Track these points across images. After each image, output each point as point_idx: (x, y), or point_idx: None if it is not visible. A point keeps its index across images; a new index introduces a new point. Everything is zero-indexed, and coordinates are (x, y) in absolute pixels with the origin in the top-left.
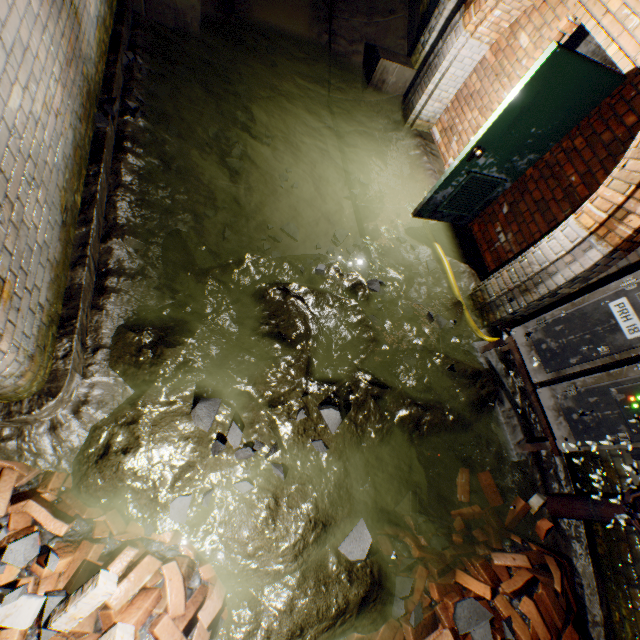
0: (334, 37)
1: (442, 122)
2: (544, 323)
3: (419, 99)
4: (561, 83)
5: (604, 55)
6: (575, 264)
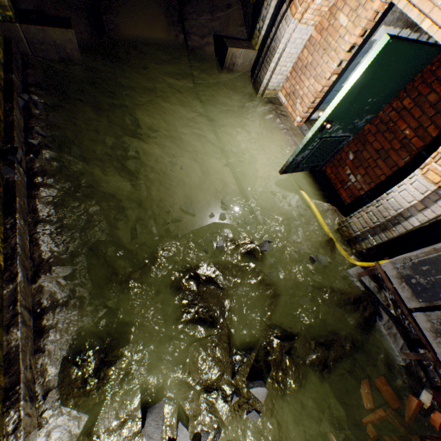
0: (188, 35)
1: (285, 88)
2: (411, 262)
3: (265, 75)
4: (392, 63)
5: (406, 18)
6: (427, 210)
